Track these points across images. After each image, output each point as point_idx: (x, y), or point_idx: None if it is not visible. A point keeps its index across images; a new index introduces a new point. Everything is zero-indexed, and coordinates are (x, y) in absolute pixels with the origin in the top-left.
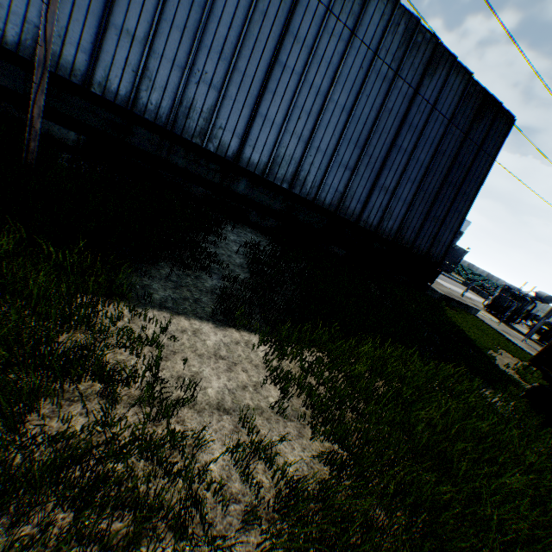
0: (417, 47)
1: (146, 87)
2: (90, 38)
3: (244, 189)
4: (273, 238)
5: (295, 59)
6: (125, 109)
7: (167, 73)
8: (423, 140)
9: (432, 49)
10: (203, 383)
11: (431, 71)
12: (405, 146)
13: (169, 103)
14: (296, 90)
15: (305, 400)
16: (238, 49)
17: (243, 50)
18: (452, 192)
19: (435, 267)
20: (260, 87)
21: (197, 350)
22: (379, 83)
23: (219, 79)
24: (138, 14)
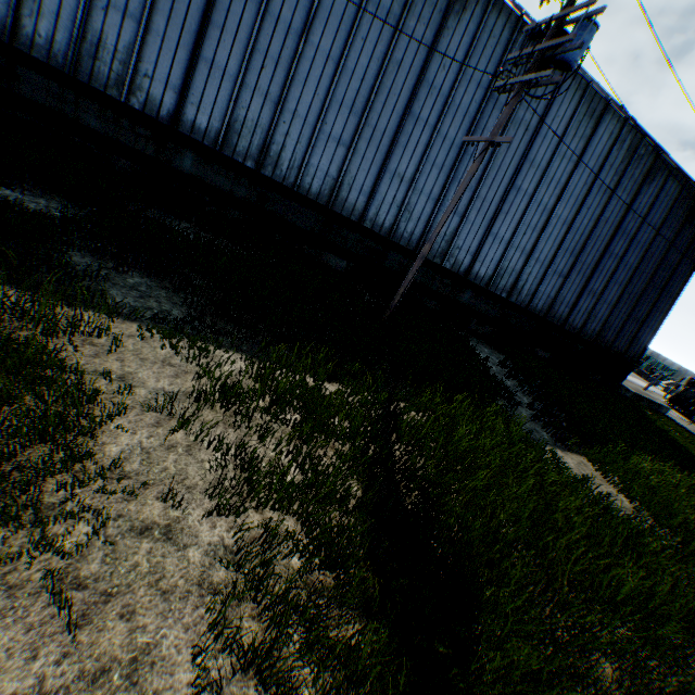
0: (639, 158)
1: (405, 218)
2: (370, 182)
3: (467, 299)
4: (500, 349)
5: (528, 182)
6: (389, 240)
7: (423, 205)
8: (633, 244)
9: (652, 159)
10: (594, 492)
11: (649, 179)
12: (616, 251)
13: (420, 230)
14: (525, 209)
15: (644, 504)
16: (483, 179)
17: (486, 179)
18: (655, 292)
19: (630, 366)
20: (495, 209)
21: (572, 470)
22: (599, 195)
23: (463, 206)
24: (409, 159)
